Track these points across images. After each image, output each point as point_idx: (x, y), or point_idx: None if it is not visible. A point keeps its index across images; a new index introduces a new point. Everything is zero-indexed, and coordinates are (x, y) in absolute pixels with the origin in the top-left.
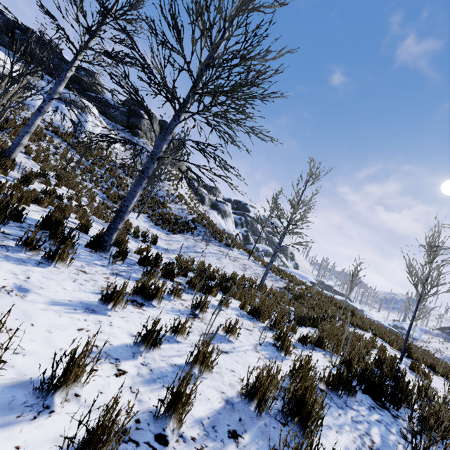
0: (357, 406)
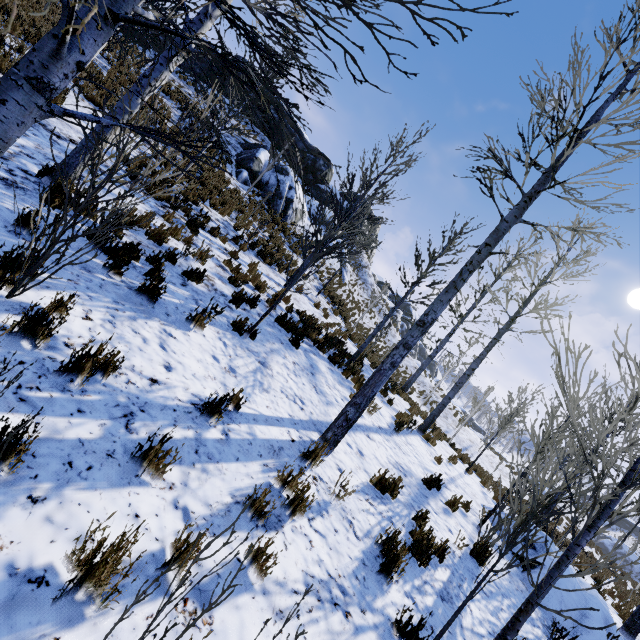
0: None
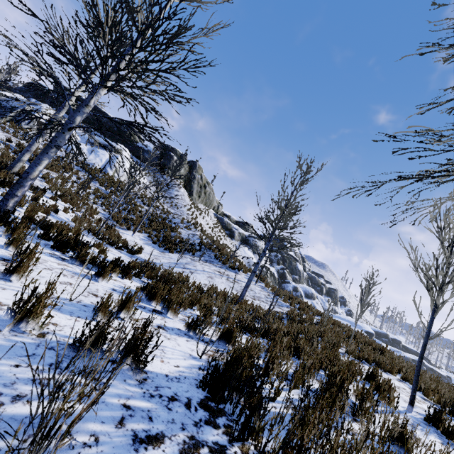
0: (122, 383)
